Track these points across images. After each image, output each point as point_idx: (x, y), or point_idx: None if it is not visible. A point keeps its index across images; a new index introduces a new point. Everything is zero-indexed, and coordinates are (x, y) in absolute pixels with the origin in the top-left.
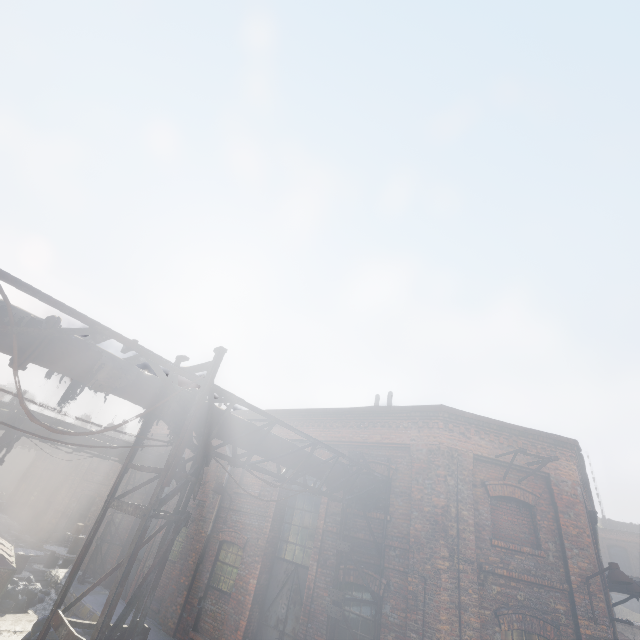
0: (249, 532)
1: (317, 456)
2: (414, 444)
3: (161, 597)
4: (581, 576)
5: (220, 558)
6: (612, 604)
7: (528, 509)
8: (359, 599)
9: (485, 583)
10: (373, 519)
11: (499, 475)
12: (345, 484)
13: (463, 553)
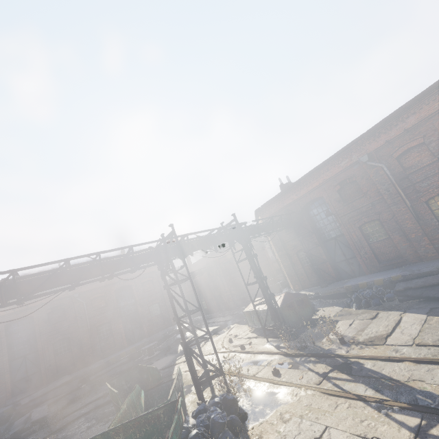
0: None
1: None
2: None
3: (396, 256)
4: None
5: (434, 209)
6: None
7: None
8: None
9: None
10: None
11: None
12: None
13: None
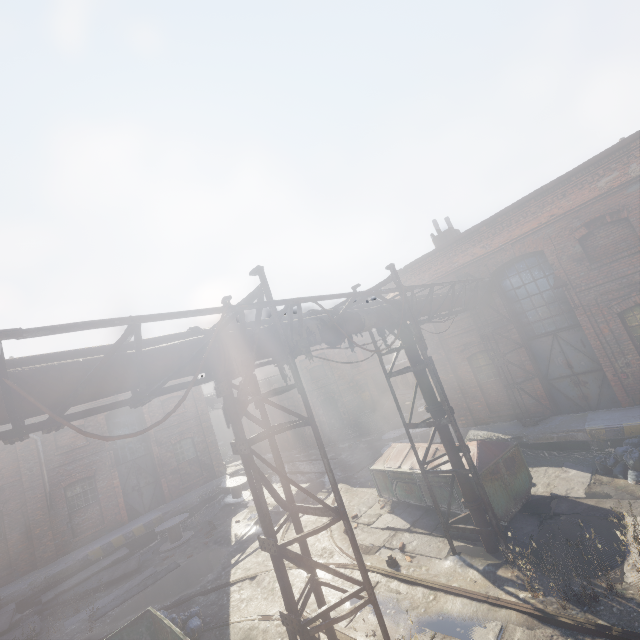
0: None
1: None
2: None
3: None
4: None
5: None
6: None
7: None
8: None
9: None
10: None
11: None
12: None
13: None
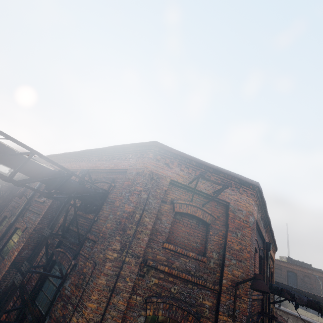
0: (29, 223)
1: (23, 155)
2: (130, 169)
3: None
4: (232, 281)
5: (12, 238)
6: (272, 302)
7: (205, 226)
8: (44, 273)
9: (146, 275)
10: (88, 219)
11: (188, 198)
12: (55, 185)
13: (133, 249)
